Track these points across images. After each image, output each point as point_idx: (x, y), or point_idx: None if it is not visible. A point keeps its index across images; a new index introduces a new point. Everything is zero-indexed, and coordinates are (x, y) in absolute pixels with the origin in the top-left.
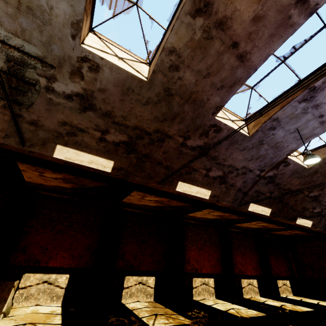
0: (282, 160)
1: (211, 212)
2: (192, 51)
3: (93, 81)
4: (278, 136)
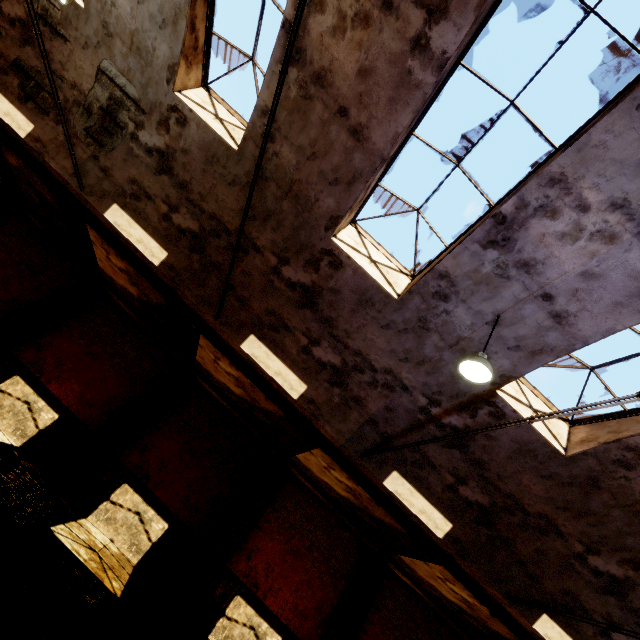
0: (483, 395)
1: (330, 465)
2: (289, 114)
3: (178, 137)
4: (460, 321)
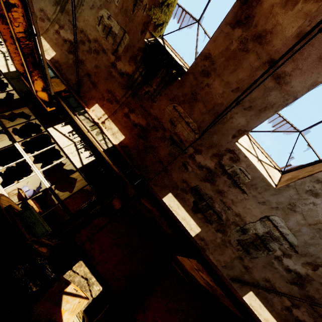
0: None
1: None
2: None
3: None
4: None
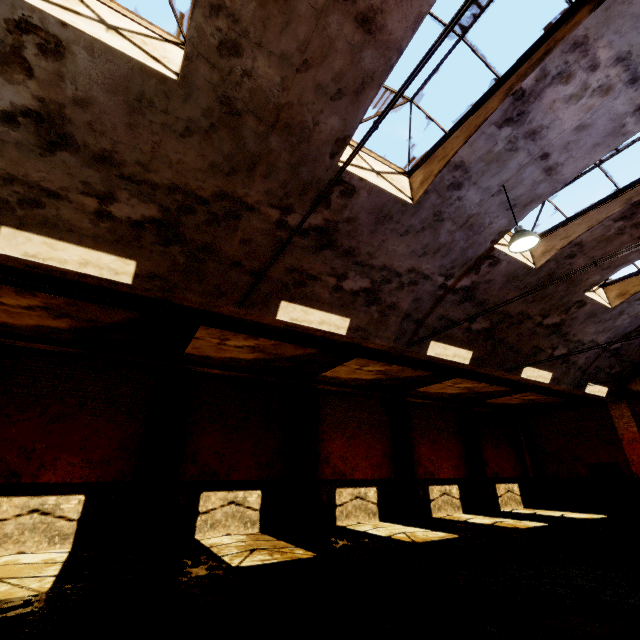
0: (484, 254)
1: (364, 365)
2: (259, 6)
3: (56, 80)
4: (470, 202)
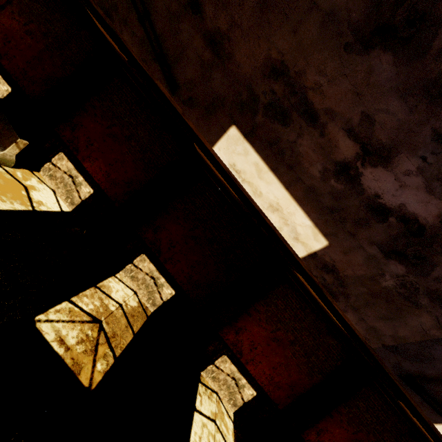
0: None
1: None
2: None
3: None
4: None
